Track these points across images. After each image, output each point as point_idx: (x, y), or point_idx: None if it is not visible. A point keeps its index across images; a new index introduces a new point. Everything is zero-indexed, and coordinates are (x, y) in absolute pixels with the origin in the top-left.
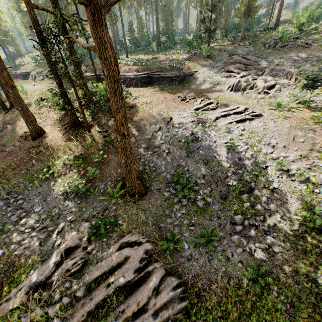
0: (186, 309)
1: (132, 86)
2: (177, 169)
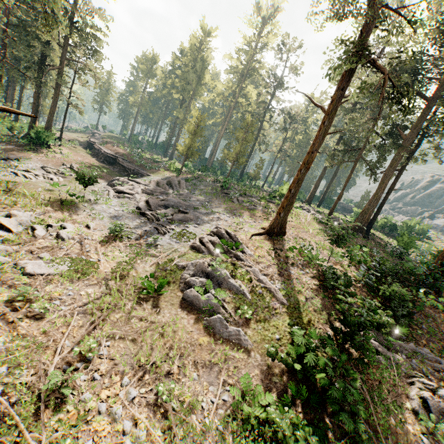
0: None
1: (97, 158)
2: None
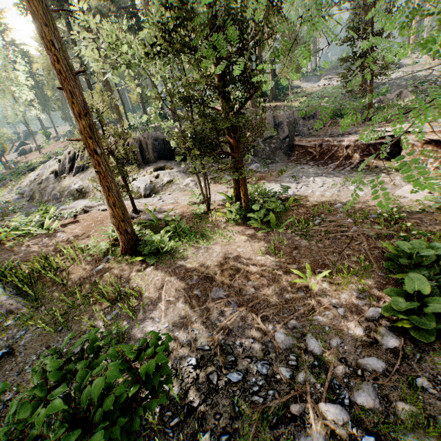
0: None
1: None
2: None
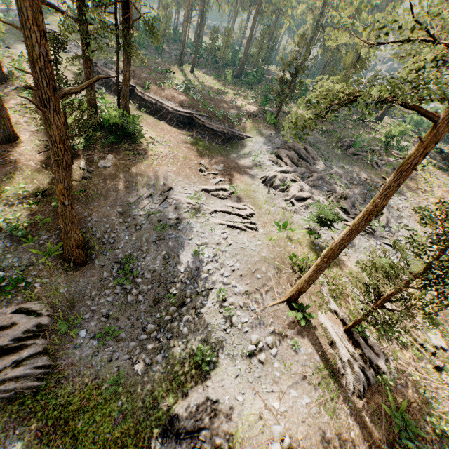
0: (38, 388)
1: (165, 121)
2: (134, 252)
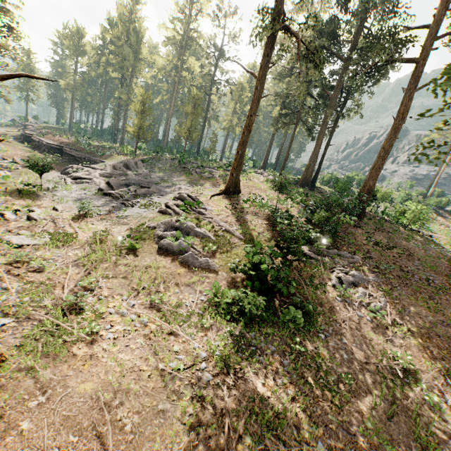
0: None
1: (39, 151)
2: None
